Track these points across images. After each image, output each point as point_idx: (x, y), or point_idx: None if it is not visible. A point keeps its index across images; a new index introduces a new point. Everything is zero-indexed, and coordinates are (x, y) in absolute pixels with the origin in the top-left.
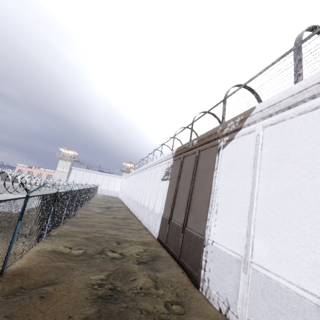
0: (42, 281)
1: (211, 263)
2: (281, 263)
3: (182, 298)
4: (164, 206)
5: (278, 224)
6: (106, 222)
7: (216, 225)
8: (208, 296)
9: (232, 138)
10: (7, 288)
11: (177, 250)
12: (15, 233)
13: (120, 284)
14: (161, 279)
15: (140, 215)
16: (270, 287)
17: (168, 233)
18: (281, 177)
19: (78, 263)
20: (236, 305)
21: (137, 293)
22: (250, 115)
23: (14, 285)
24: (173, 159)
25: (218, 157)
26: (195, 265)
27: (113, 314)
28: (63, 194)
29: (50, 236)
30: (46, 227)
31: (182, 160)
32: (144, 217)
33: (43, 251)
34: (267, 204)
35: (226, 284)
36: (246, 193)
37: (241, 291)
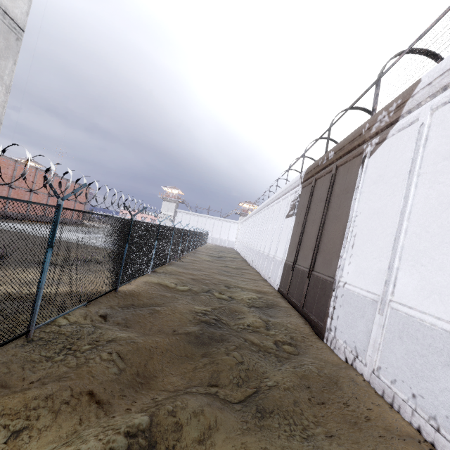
0: (150, 303)
1: (340, 309)
2: (430, 297)
3: (298, 342)
4: (288, 249)
5: (433, 248)
6: (216, 269)
7: (350, 263)
8: (333, 347)
9: (384, 138)
10: (121, 303)
11: (300, 300)
12: (124, 254)
13: (225, 319)
14: (274, 323)
15: (258, 266)
16: (411, 327)
17: (291, 281)
18: (448, 181)
19: (183, 296)
20: (366, 352)
21: (244, 329)
22: (411, 95)
23: (127, 302)
24: (302, 185)
25: (362, 170)
26: (321, 314)
27: (215, 335)
28: (166, 229)
29: (156, 273)
30: (151, 261)
31: (313, 184)
32: (263, 267)
33: (149, 283)
34: (422, 224)
35: (356, 330)
36: (395, 214)
37: (373, 335)
